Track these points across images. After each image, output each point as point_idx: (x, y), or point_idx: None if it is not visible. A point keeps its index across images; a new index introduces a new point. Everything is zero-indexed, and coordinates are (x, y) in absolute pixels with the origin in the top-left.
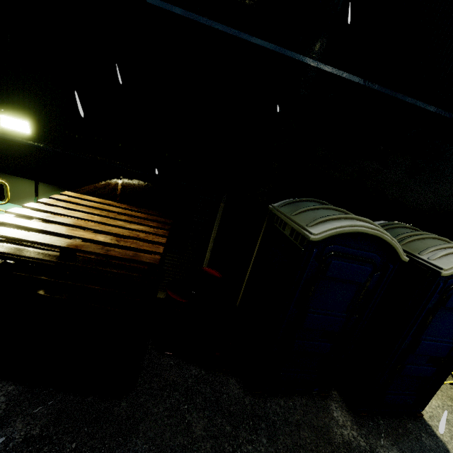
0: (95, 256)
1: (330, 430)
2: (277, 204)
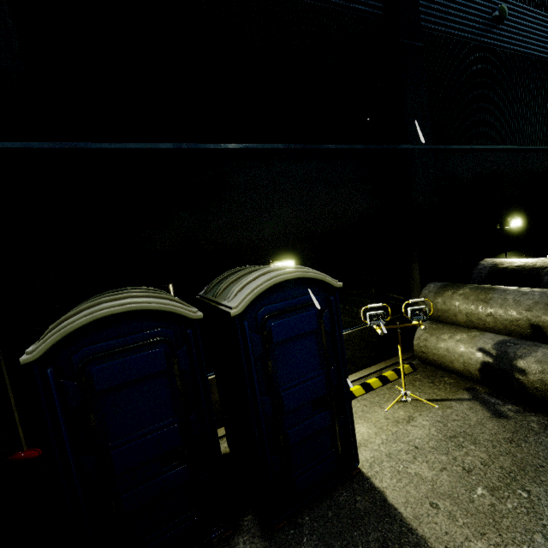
0: None
1: None
2: None
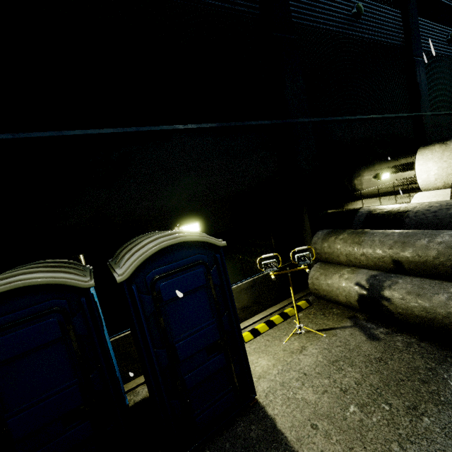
0: None
1: None
2: None
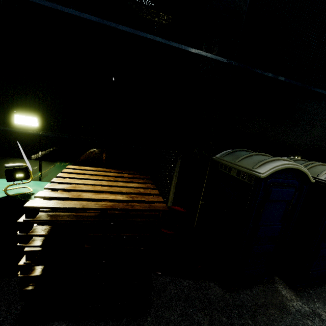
0: (118, 211)
1: (285, 304)
2: (218, 155)
